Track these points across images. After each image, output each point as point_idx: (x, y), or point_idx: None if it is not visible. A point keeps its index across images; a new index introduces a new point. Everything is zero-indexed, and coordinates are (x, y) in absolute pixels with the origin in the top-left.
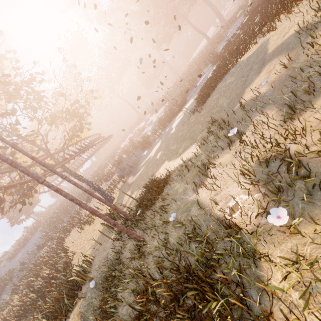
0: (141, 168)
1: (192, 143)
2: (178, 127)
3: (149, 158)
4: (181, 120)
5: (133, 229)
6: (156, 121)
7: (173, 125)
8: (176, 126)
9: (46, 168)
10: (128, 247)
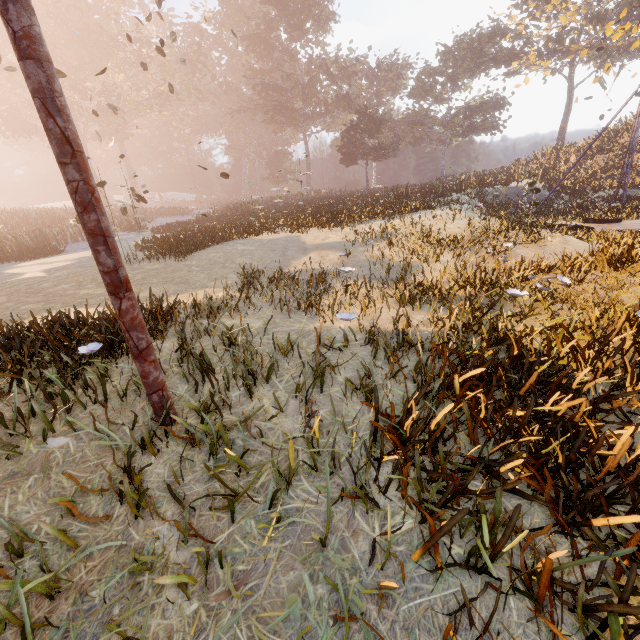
0: None
1: (196, 288)
2: (73, 270)
3: None
4: (76, 265)
5: (51, 402)
6: None
7: (21, 270)
8: (56, 270)
9: None
10: None
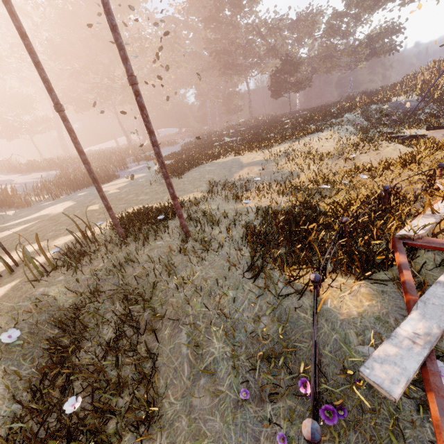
0: (13, 227)
1: (188, 193)
2: (131, 188)
3: (46, 215)
4: (130, 185)
5: (155, 232)
6: (29, 183)
7: (106, 189)
8: (122, 188)
9: (42, 70)
10: (146, 252)
